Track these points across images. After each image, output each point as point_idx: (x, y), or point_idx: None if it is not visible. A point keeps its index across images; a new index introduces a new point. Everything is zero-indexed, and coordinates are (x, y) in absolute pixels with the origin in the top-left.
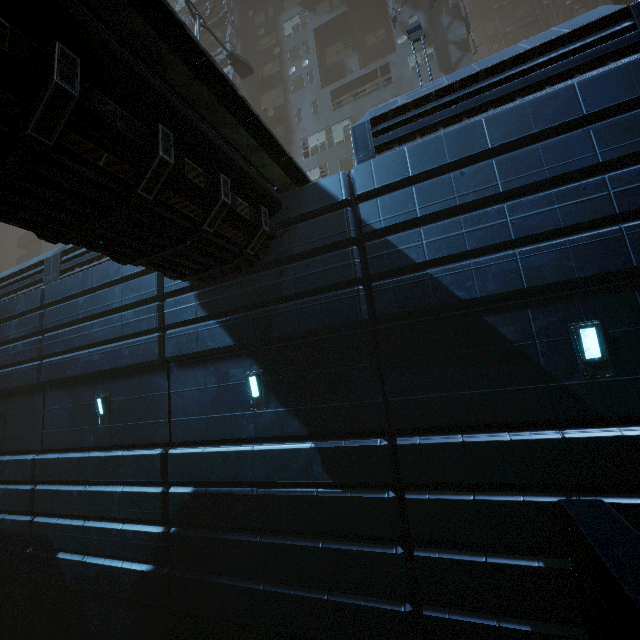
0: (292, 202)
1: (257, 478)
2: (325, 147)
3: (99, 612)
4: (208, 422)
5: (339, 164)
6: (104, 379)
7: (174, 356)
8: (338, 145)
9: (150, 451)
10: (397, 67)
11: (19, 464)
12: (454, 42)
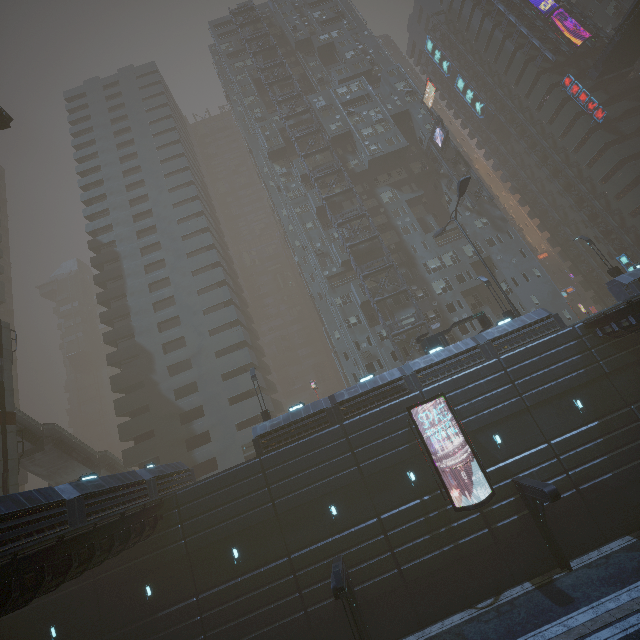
0: None
1: None
2: (441, 267)
3: (635, 491)
4: None
5: (455, 277)
6: (571, 392)
7: (613, 370)
8: (450, 266)
9: (623, 410)
10: (470, 227)
11: (540, 452)
12: (497, 217)
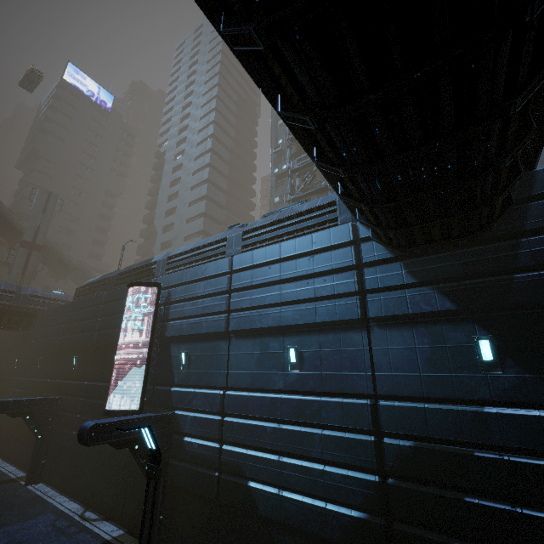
0: (519, 185)
1: (508, 442)
2: None
3: None
4: (423, 380)
5: None
6: (293, 332)
7: (379, 316)
8: None
9: (355, 400)
10: None
11: (207, 396)
12: None
